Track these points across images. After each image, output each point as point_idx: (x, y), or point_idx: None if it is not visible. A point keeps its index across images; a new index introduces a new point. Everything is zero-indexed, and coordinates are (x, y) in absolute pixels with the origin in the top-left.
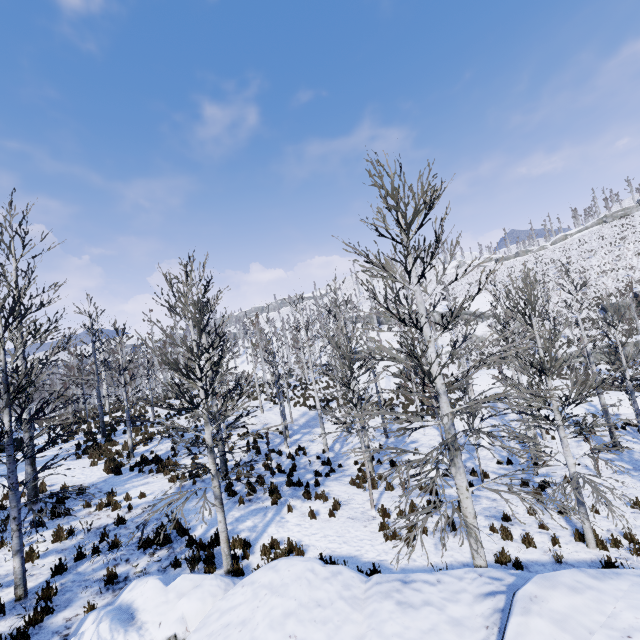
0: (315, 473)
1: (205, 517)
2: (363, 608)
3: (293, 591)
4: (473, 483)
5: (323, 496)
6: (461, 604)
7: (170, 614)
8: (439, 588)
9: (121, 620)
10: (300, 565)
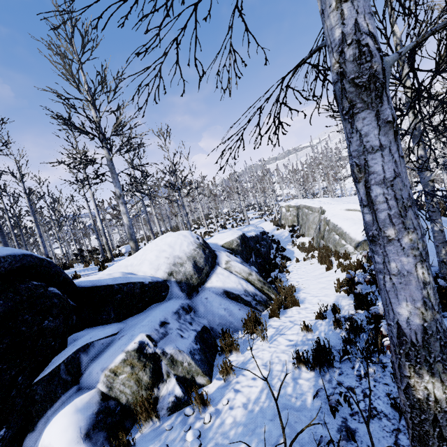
0: None
1: None
2: None
3: None
4: None
5: None
6: None
7: None
8: None
9: None
10: None
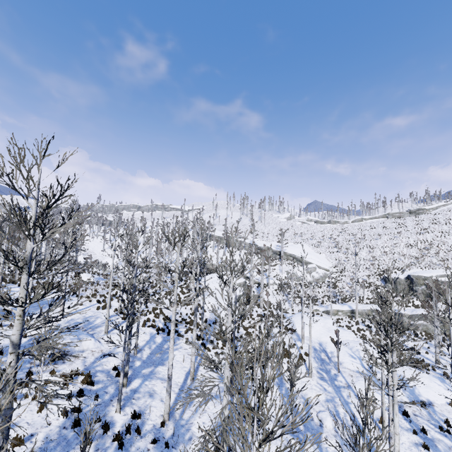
0: None
1: None
2: None
3: None
4: None
5: None
6: None
7: None
8: None
9: None
10: None
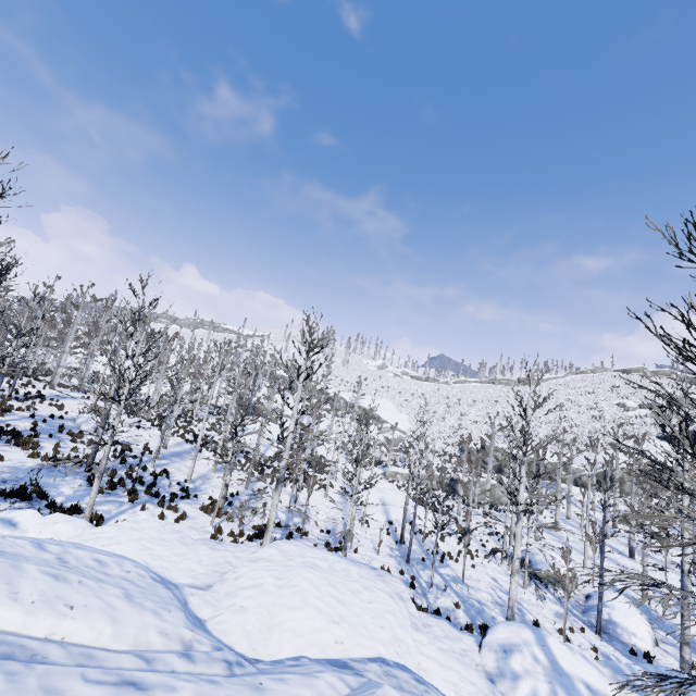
0: (172, 493)
1: (64, 493)
2: (189, 547)
3: (148, 531)
4: (294, 536)
5: (175, 508)
6: (244, 553)
7: (49, 529)
8: (236, 548)
9: (8, 524)
10: (156, 523)
